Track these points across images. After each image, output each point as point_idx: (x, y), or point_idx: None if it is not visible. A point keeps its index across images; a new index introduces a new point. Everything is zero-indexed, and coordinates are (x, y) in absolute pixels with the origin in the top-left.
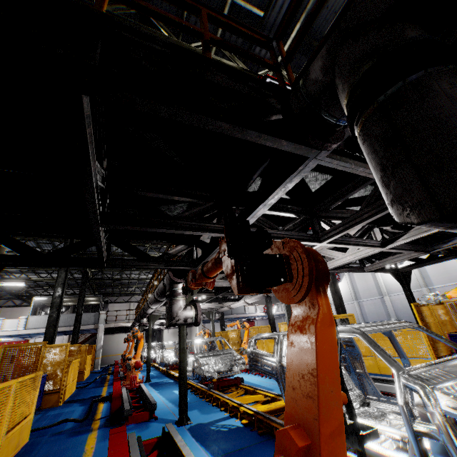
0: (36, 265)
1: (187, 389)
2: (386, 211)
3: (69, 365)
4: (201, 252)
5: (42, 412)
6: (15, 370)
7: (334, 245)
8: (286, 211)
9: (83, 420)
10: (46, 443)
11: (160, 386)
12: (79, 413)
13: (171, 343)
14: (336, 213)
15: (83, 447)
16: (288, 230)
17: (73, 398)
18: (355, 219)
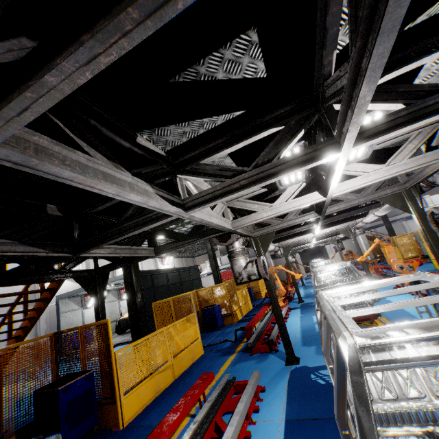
0: (120, 267)
1: (287, 333)
2: (383, 24)
3: (233, 296)
4: (227, 212)
5: (224, 328)
6: (202, 303)
7: (386, 137)
8: (260, 128)
9: (234, 342)
10: (207, 359)
11: (306, 309)
12: (239, 333)
13: (337, 256)
14: (335, 84)
15: (219, 369)
16: (265, 162)
17: (246, 317)
18: (355, 83)
